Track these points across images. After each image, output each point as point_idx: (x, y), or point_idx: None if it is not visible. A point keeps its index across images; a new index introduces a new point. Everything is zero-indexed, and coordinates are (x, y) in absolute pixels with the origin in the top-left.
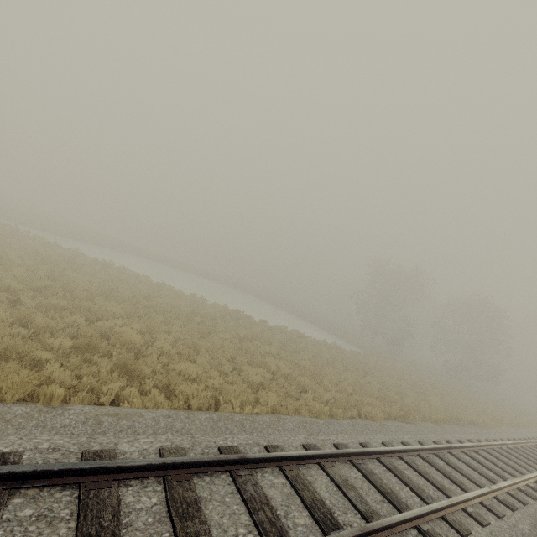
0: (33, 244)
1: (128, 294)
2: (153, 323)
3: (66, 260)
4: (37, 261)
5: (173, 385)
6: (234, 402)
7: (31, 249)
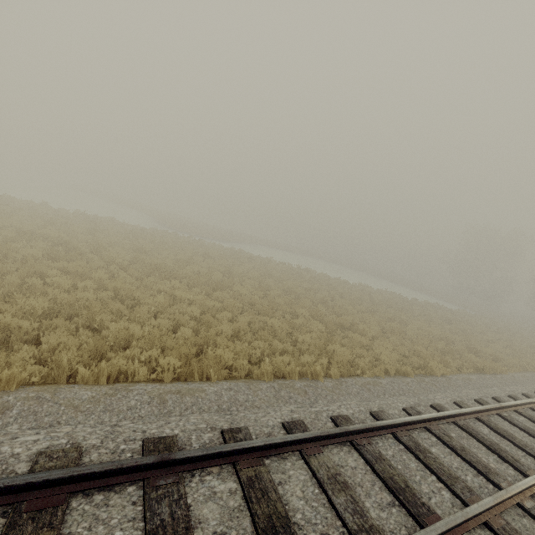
0: (278, 265)
1: (367, 298)
2: (424, 321)
3: (300, 274)
4: (307, 281)
5: (498, 360)
6: (527, 366)
7: (287, 271)
